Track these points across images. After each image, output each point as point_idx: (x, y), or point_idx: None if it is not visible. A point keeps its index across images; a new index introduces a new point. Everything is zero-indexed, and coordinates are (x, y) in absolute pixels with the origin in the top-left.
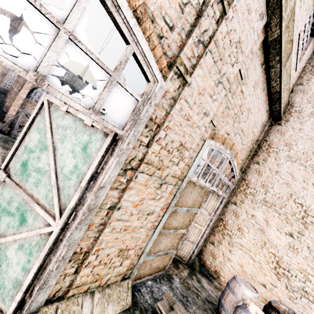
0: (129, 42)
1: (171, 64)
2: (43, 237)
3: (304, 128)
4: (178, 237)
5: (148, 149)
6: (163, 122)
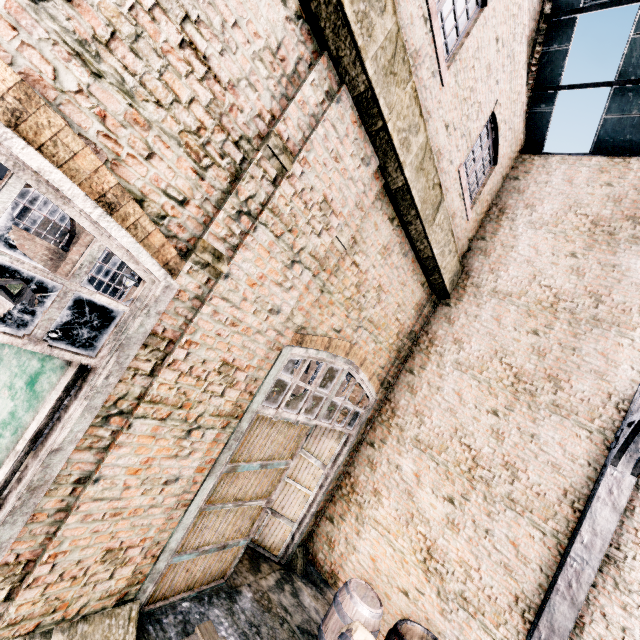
0: (96, 237)
1: (191, 248)
2: None
3: (482, 315)
4: (250, 514)
5: (153, 379)
6: (181, 334)
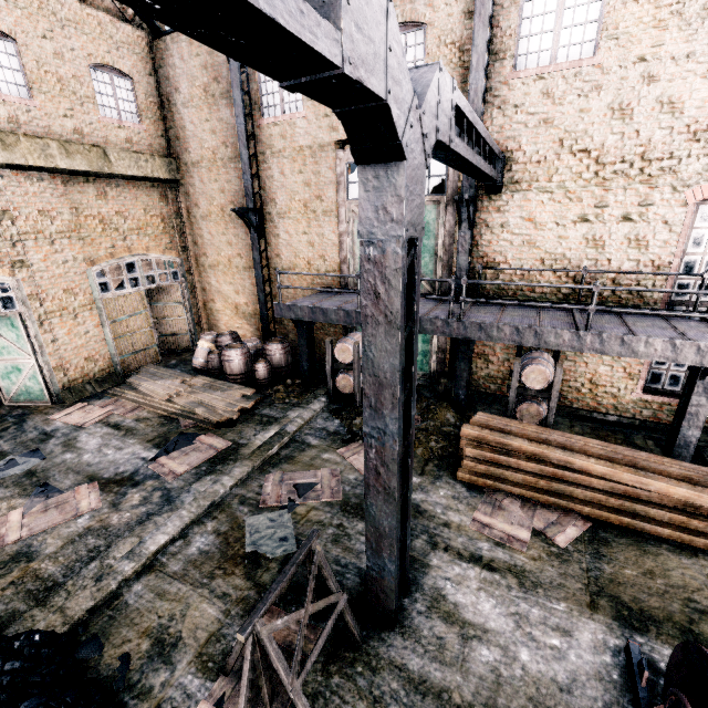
0: None
1: (12, 265)
2: (34, 369)
3: (196, 183)
4: (147, 335)
5: (44, 307)
6: (38, 290)
